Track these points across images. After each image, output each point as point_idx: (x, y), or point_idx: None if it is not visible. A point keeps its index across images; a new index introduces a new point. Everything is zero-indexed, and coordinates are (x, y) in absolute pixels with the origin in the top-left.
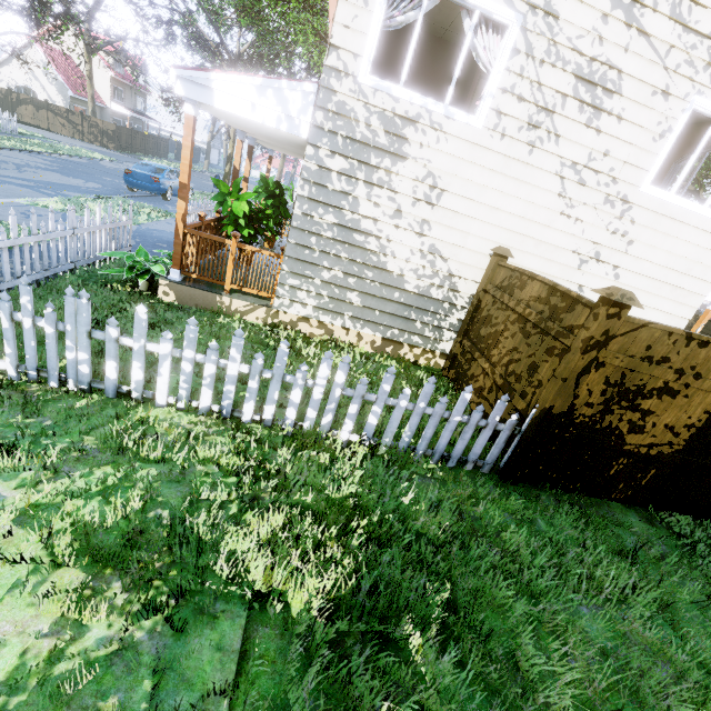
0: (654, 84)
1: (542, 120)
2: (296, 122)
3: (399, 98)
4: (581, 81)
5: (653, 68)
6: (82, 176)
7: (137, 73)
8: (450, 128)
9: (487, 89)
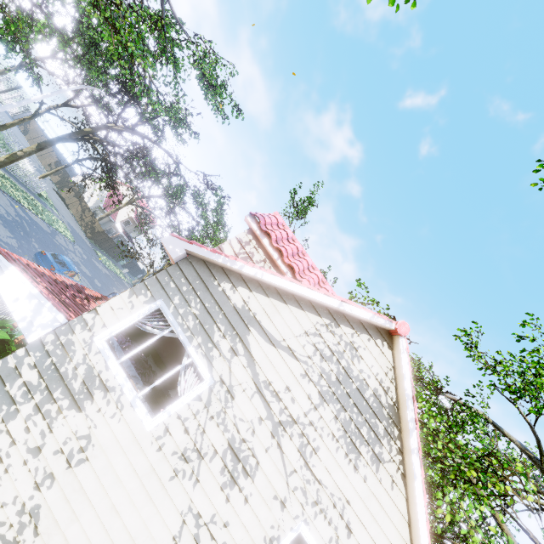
0: (277, 490)
1: (193, 458)
2: (33, 328)
3: (111, 367)
4: (231, 449)
5: (280, 477)
6: (19, 233)
7: (141, 225)
8: (128, 413)
9: (170, 406)
